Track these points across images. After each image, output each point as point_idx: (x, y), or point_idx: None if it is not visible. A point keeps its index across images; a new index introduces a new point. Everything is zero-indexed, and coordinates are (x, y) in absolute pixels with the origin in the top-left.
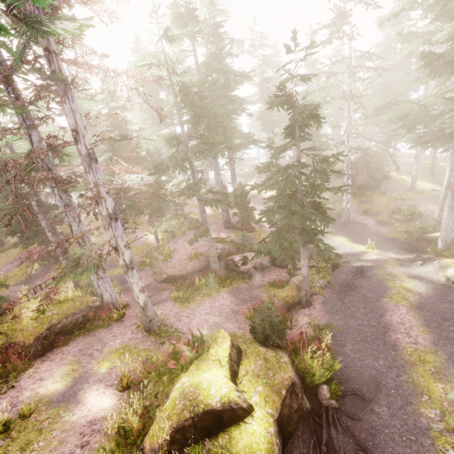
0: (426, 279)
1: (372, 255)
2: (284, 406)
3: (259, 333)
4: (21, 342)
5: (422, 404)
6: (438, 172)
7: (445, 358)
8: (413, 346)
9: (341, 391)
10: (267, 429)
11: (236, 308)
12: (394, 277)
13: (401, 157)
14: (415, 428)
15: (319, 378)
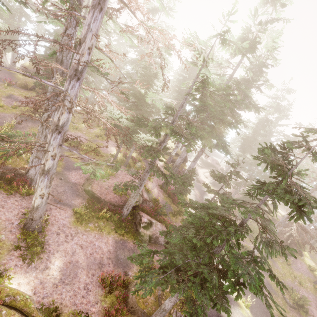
0: None
1: (241, 315)
2: None
3: None
4: None
5: None
6: None
7: None
8: None
9: None
10: None
11: (105, 261)
12: None
13: None
14: None
15: None
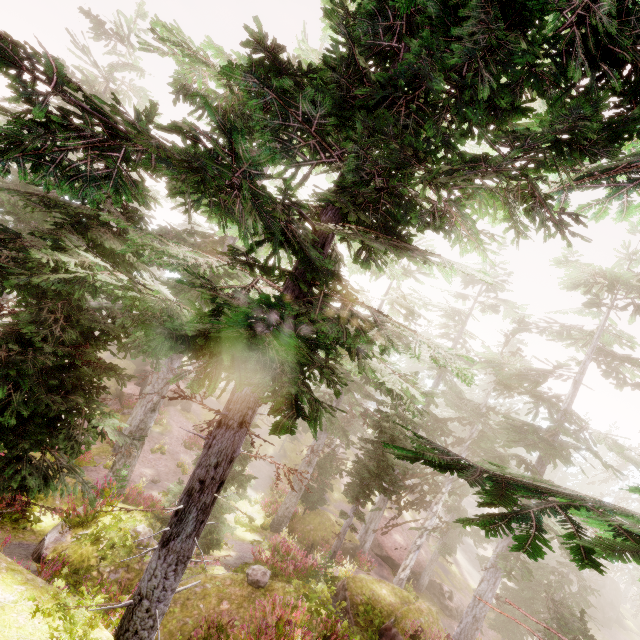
0: None
1: None
2: None
3: None
4: (332, 543)
5: None
6: None
7: None
8: None
9: None
10: None
11: None
12: None
13: None
14: None
15: None
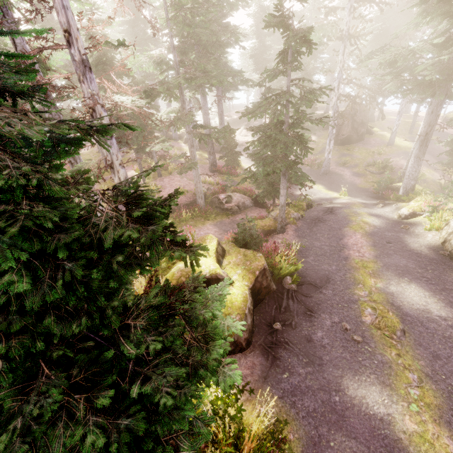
0: (383, 216)
1: (343, 200)
2: (257, 281)
3: (240, 240)
4: None
5: (357, 289)
6: (417, 131)
7: (381, 265)
8: (360, 258)
9: (300, 282)
10: (243, 291)
11: (219, 236)
12: (357, 214)
13: (388, 114)
14: (348, 300)
15: (285, 270)
